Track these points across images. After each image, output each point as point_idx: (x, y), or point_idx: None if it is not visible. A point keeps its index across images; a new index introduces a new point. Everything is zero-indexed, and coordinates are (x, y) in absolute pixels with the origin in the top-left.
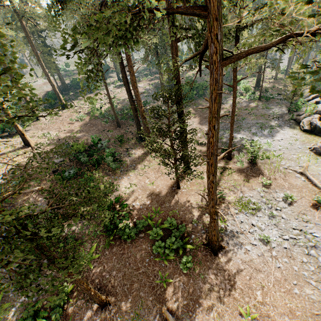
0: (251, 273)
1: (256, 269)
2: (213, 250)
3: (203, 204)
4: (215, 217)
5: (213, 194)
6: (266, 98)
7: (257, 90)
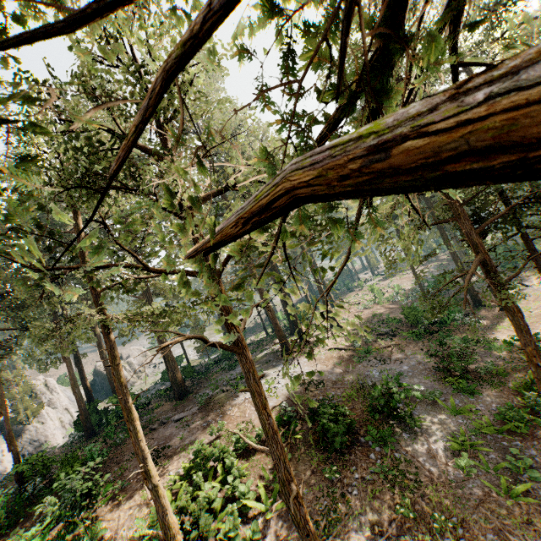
0: None
1: None
2: None
3: None
4: None
5: None
6: None
7: None
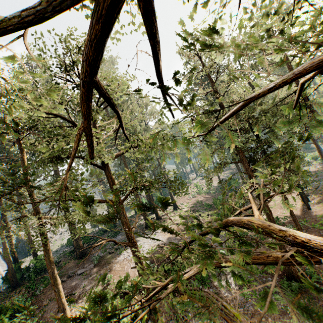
0: None
1: None
2: None
3: None
4: None
5: None
6: None
7: None
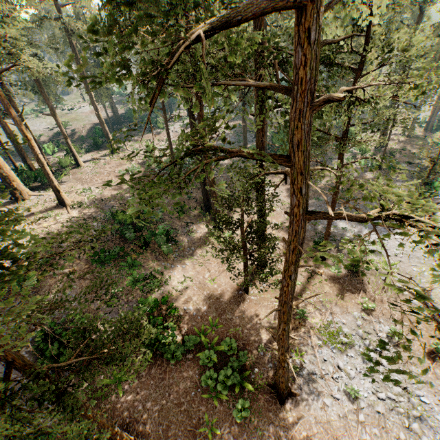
0: (326, 439)
1: (333, 435)
2: (280, 397)
3: (276, 323)
4: (285, 364)
5: (284, 341)
6: (389, 167)
7: (379, 152)
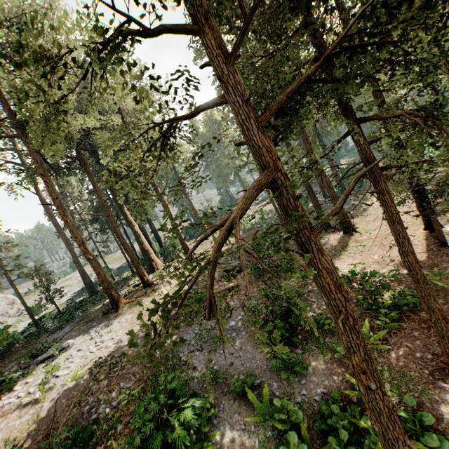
0: None
1: None
2: None
3: None
4: None
5: None
6: None
7: None
